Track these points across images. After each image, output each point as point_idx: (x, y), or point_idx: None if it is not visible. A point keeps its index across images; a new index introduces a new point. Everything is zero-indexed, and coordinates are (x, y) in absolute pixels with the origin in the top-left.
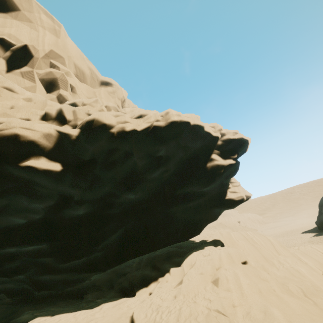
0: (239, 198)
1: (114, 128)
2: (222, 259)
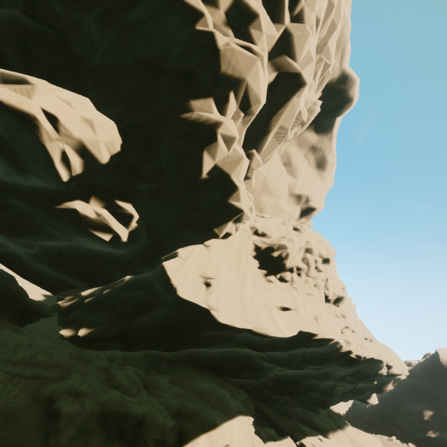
0: (374, 402)
1: (391, 370)
2: (377, 445)
